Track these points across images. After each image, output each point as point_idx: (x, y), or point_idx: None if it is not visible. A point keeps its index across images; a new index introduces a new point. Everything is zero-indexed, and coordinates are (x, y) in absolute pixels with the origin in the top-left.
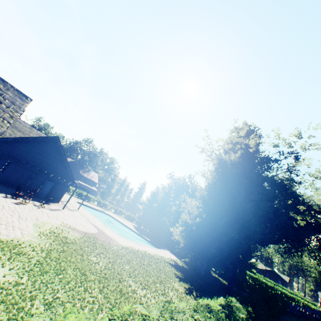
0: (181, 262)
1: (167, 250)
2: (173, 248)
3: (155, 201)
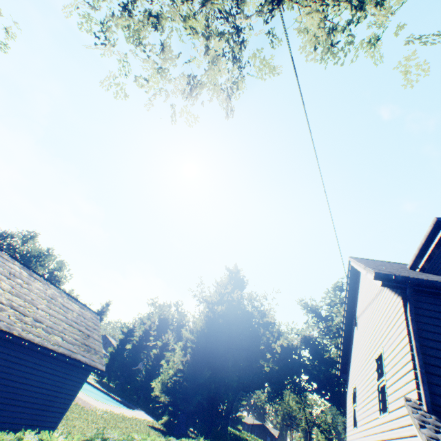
0: (158, 423)
1: (142, 410)
2: (147, 407)
3: (129, 341)
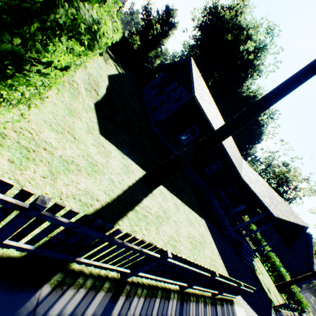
0: None
1: None
2: None
3: None
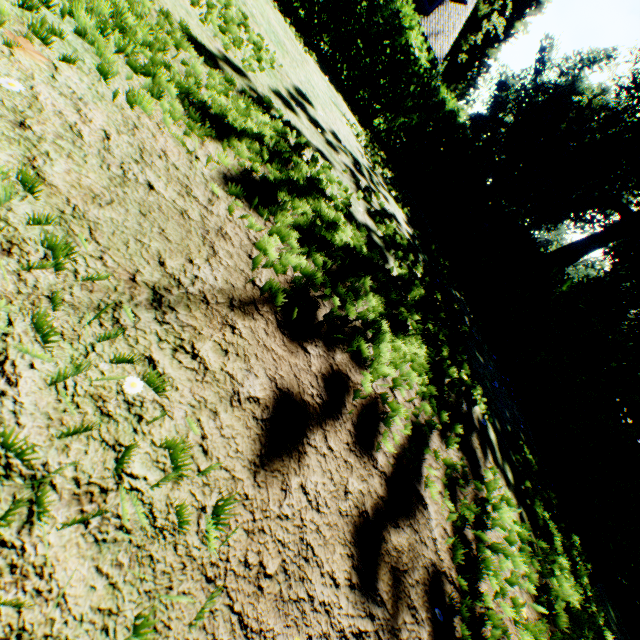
0: None
1: None
2: None
3: None
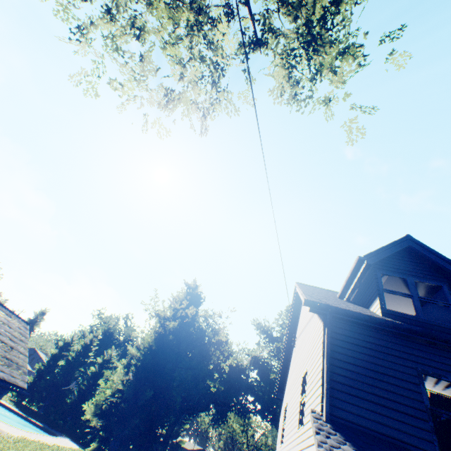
0: None
1: (67, 437)
2: (74, 433)
3: (64, 356)
